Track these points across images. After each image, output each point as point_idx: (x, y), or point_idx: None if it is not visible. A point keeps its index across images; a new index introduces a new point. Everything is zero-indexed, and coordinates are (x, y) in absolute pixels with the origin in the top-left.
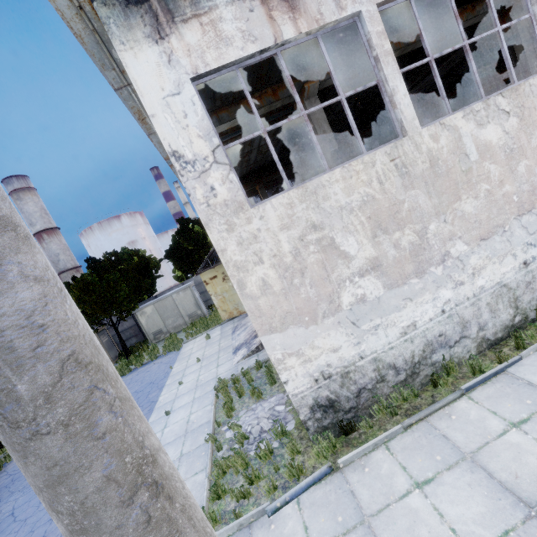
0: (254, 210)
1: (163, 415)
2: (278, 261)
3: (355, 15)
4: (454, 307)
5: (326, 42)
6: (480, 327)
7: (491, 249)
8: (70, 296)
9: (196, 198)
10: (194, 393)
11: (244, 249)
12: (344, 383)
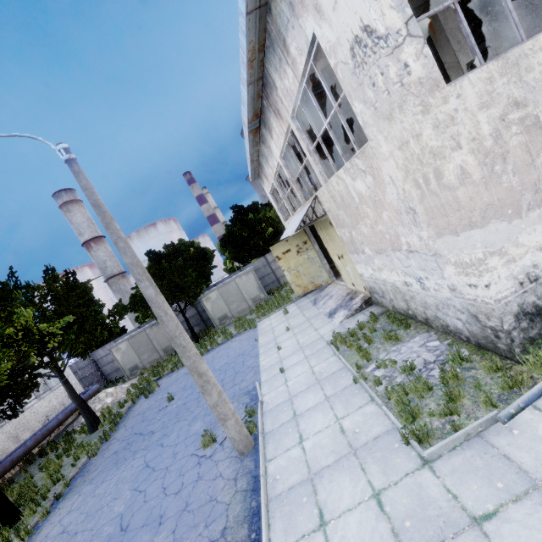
0: (450, 87)
1: (276, 374)
2: (477, 145)
3: None
4: None
5: None
6: None
7: None
8: None
9: (389, 77)
10: (302, 352)
11: (440, 133)
12: None
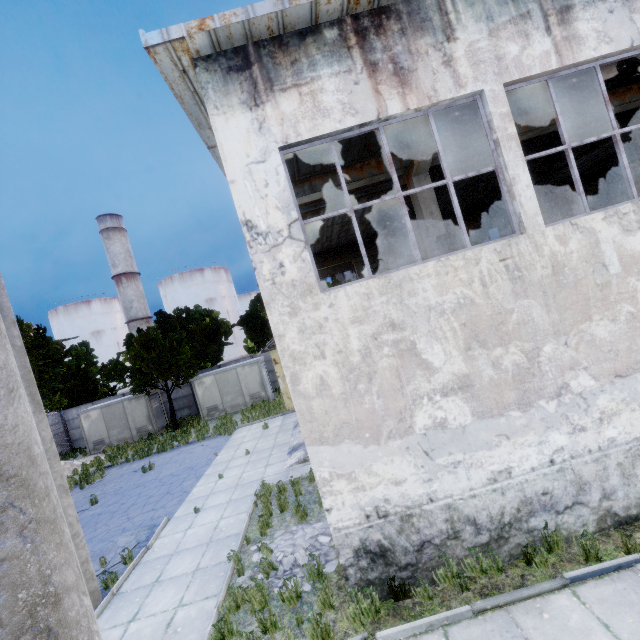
0: (324, 295)
1: (191, 512)
2: (342, 359)
3: (476, 94)
4: (568, 459)
5: (451, 114)
6: (604, 494)
7: (630, 391)
8: (23, 396)
9: (262, 273)
10: (232, 492)
11: (305, 338)
12: (403, 528)
